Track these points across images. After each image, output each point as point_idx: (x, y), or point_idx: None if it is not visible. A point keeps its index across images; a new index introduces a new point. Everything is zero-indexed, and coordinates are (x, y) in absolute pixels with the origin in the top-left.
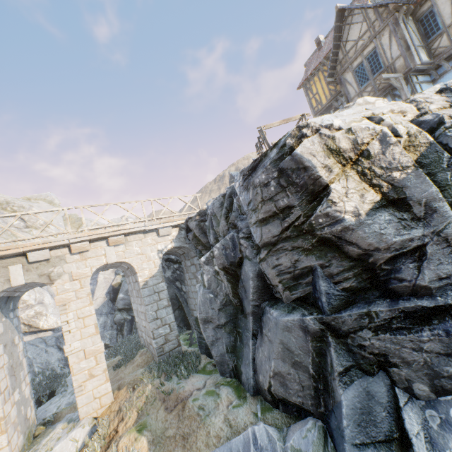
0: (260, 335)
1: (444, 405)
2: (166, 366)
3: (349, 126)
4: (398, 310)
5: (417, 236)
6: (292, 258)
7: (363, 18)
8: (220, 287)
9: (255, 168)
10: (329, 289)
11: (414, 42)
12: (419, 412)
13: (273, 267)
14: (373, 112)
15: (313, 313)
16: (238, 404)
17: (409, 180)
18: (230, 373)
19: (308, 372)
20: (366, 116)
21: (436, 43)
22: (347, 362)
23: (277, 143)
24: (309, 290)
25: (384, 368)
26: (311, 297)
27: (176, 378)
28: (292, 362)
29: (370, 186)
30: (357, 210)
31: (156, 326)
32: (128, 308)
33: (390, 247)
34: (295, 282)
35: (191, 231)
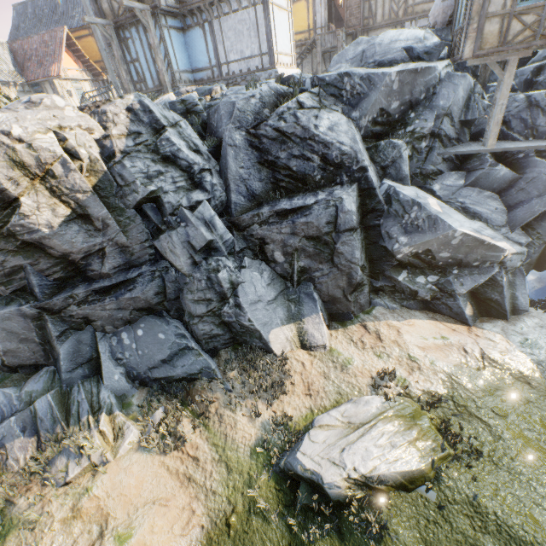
0: None
1: (120, 332)
2: None
3: (33, 137)
4: (91, 290)
5: (99, 242)
6: None
7: None
8: None
9: None
10: (42, 281)
11: None
12: (109, 340)
13: None
14: (61, 124)
15: (31, 301)
16: None
17: (90, 202)
18: None
19: (36, 342)
20: (52, 129)
21: None
22: (63, 328)
23: None
24: (25, 284)
25: (90, 323)
26: (29, 289)
27: None
28: (20, 340)
29: (61, 201)
30: (50, 223)
31: None
32: None
33: (81, 251)
34: (9, 278)
35: None
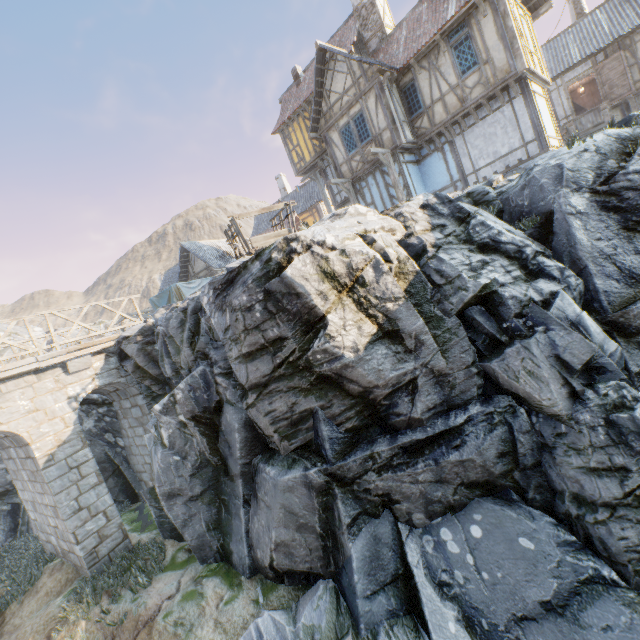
0: (255, 500)
1: (436, 528)
2: (108, 581)
3: (343, 244)
4: (398, 447)
5: (410, 369)
6: (288, 401)
7: (347, 69)
8: (191, 444)
9: (231, 282)
10: (332, 433)
11: (400, 115)
12: (418, 540)
13: (266, 414)
14: (366, 228)
15: (317, 463)
16: (232, 597)
17: (401, 312)
18: (215, 556)
19: (315, 532)
20: (360, 234)
21: (418, 122)
22: (355, 511)
23: (261, 254)
24: (311, 436)
25: (388, 506)
26: (314, 444)
27: (131, 594)
28: (297, 526)
29: (367, 316)
30: (355, 345)
31: (80, 522)
32: (3, 492)
33: (388, 383)
34: (294, 428)
35: (128, 357)
